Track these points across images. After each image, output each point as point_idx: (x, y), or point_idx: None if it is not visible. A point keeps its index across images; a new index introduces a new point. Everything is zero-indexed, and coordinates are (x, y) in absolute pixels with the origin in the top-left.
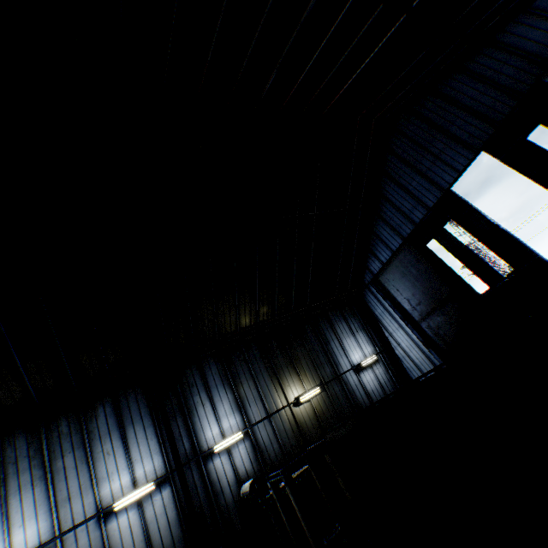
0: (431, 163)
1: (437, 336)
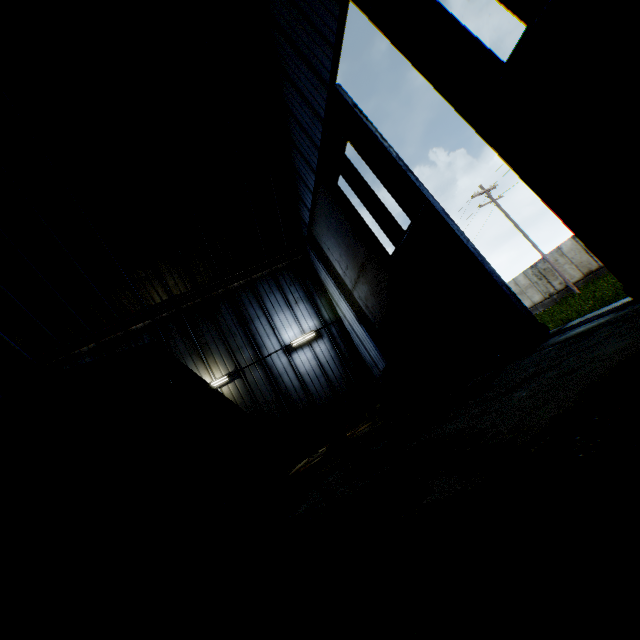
0: (308, 36)
1: (368, 310)
